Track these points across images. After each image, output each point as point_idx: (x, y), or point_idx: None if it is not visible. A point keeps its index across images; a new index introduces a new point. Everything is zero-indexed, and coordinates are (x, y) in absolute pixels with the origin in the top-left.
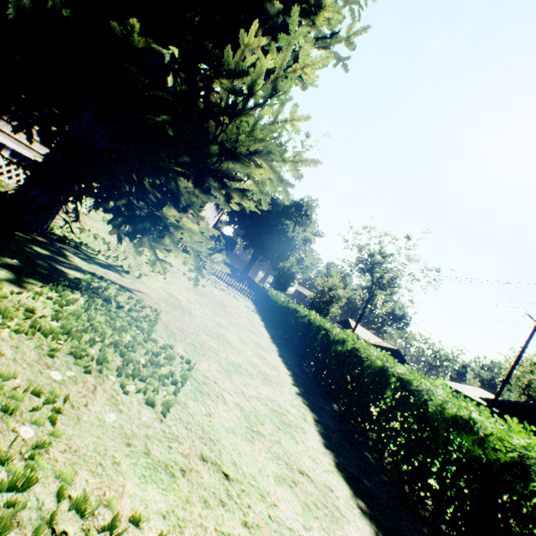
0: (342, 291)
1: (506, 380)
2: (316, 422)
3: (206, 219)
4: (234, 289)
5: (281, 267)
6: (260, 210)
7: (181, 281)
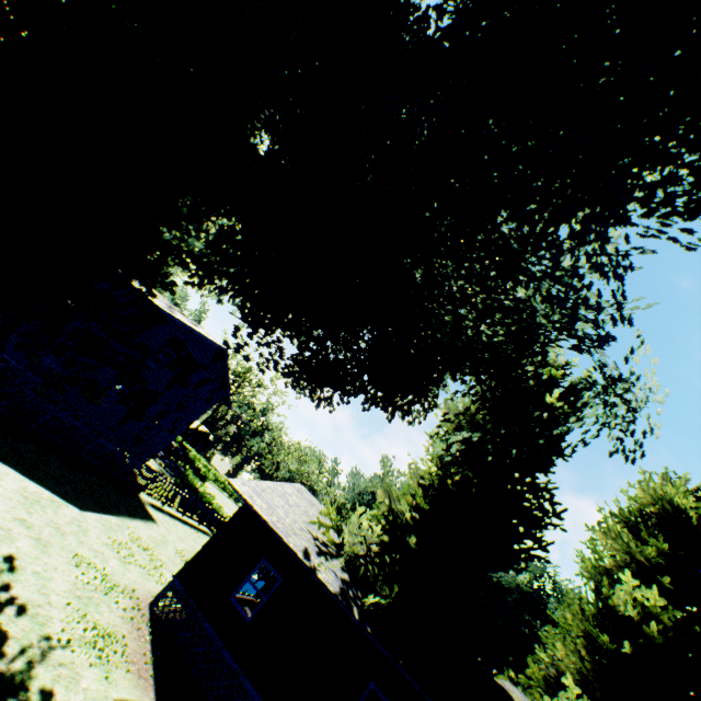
0: None
1: None
2: None
3: None
4: None
5: None
6: None
7: None
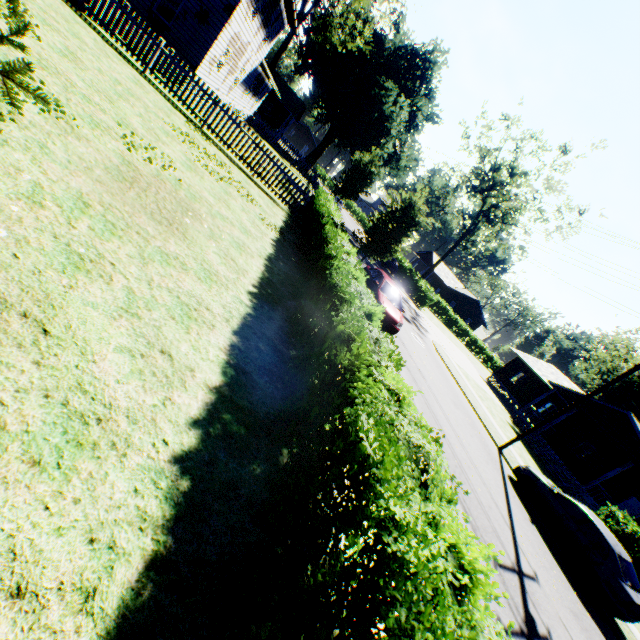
0: (424, 219)
1: (597, 392)
2: (148, 577)
3: (242, 45)
4: (269, 182)
5: (357, 161)
6: (351, 53)
7: (83, 148)
